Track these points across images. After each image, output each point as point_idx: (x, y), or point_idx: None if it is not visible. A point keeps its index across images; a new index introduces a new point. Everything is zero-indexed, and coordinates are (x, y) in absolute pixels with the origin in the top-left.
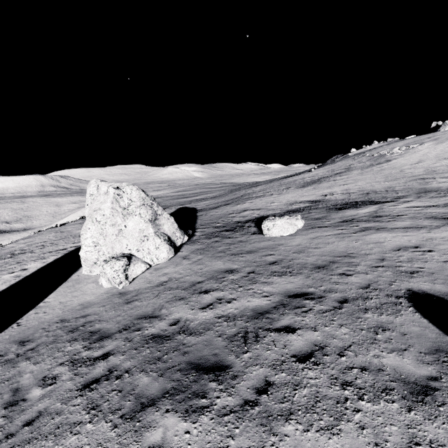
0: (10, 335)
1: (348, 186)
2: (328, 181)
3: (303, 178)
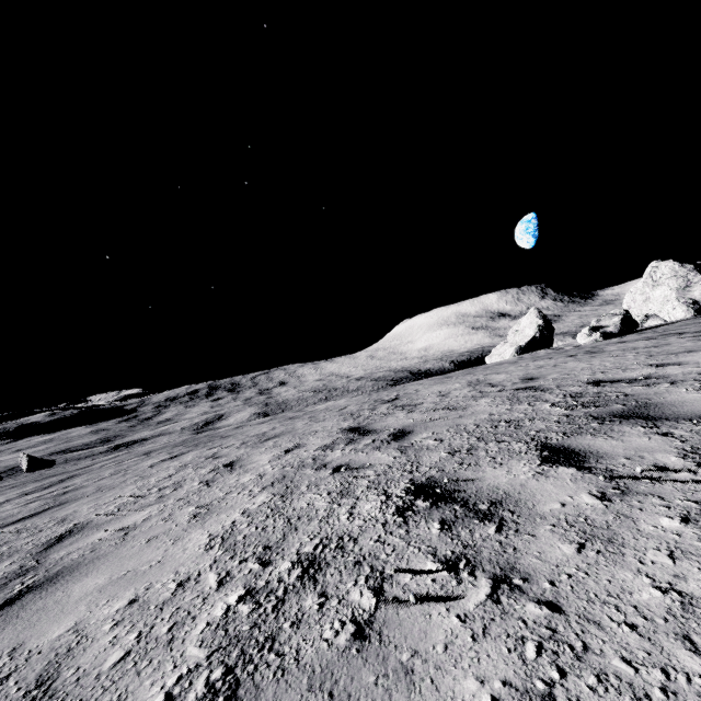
0: None
1: None
2: None
3: None
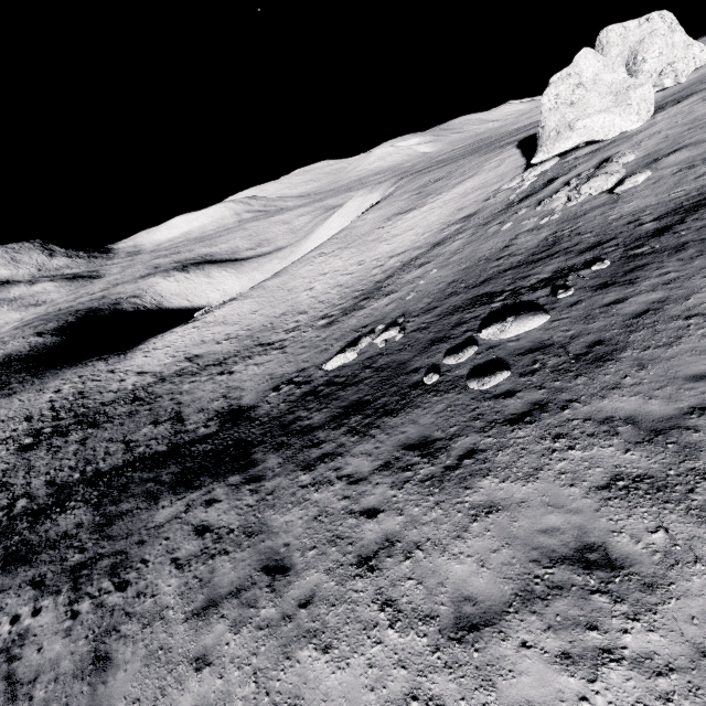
0: None
1: None
2: None
3: None
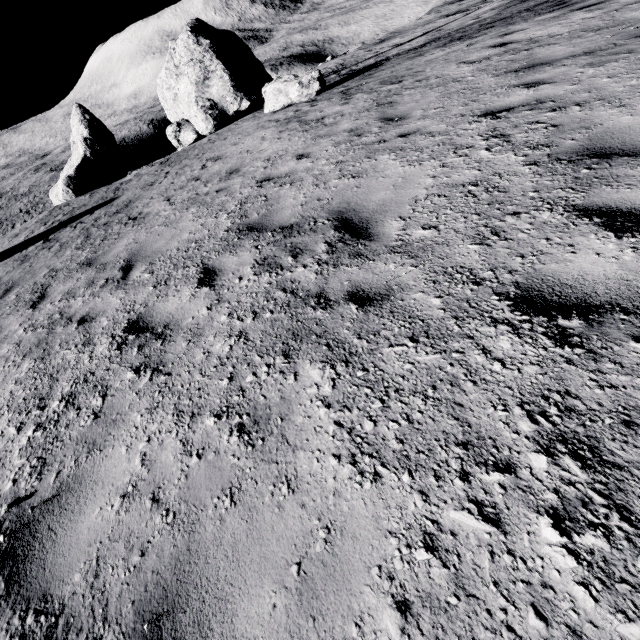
0: None
1: None
2: None
3: None
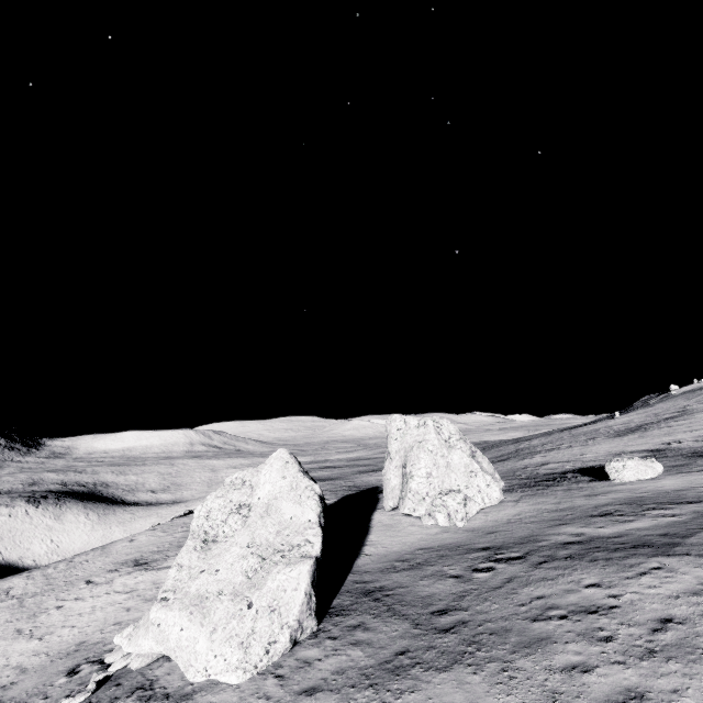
0: (372, 560)
1: (699, 432)
2: (659, 428)
3: (608, 426)
